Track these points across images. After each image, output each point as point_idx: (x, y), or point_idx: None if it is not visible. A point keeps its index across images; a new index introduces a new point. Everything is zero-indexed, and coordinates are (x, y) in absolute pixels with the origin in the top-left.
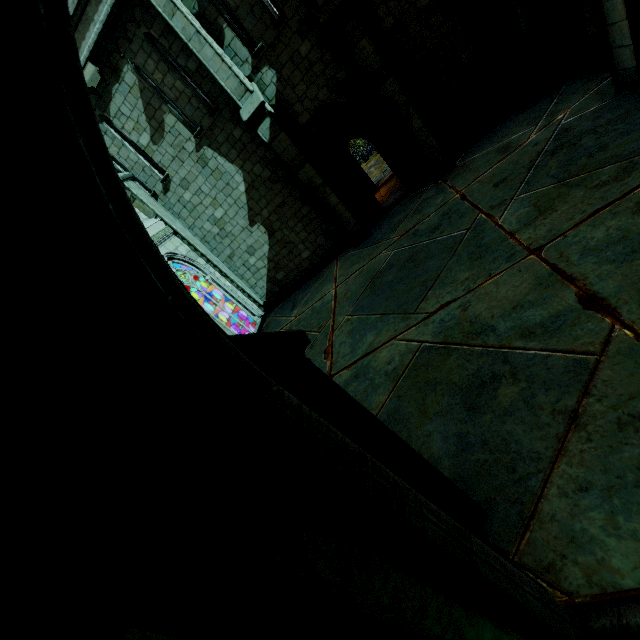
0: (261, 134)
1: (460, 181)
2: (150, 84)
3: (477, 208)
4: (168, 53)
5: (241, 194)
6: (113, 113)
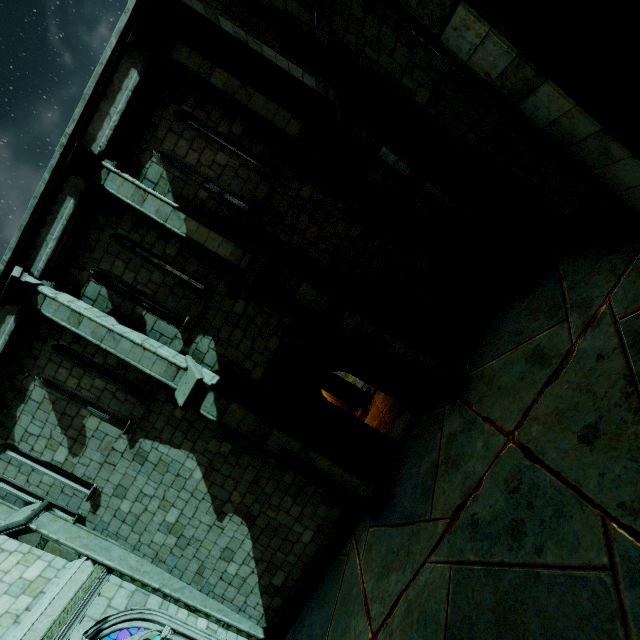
0: (205, 412)
1: (496, 410)
2: (64, 392)
3: (585, 498)
4: (82, 356)
5: (198, 482)
6: (19, 437)
